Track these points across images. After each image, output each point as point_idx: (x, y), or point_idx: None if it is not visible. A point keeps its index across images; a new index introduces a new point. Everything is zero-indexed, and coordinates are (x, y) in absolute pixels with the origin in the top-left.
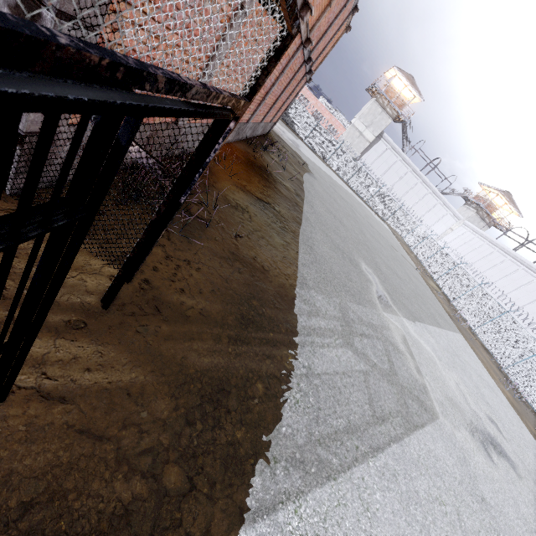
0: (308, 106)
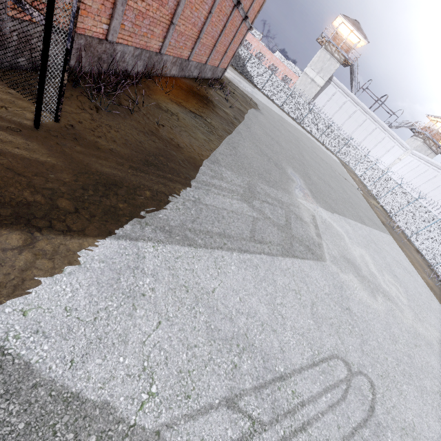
0: (265, 61)
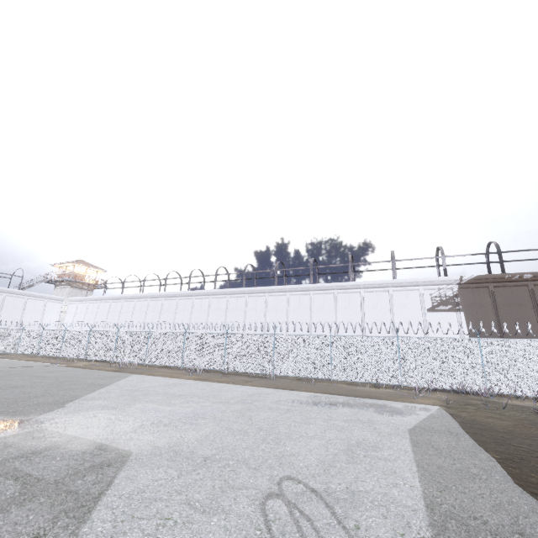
0: None
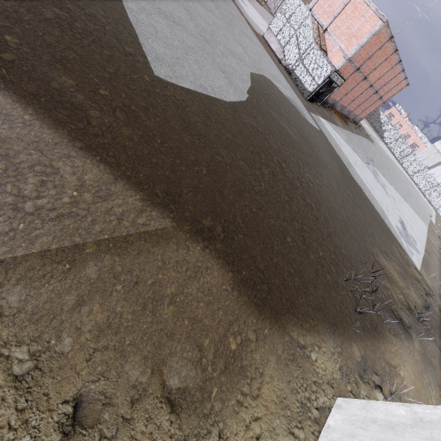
0: (401, 129)
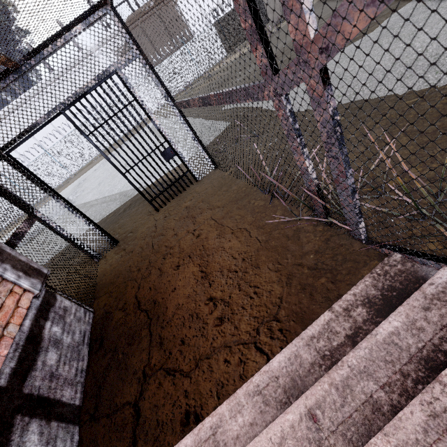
0: None
